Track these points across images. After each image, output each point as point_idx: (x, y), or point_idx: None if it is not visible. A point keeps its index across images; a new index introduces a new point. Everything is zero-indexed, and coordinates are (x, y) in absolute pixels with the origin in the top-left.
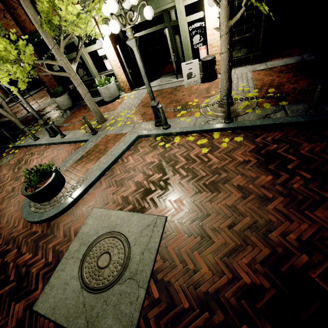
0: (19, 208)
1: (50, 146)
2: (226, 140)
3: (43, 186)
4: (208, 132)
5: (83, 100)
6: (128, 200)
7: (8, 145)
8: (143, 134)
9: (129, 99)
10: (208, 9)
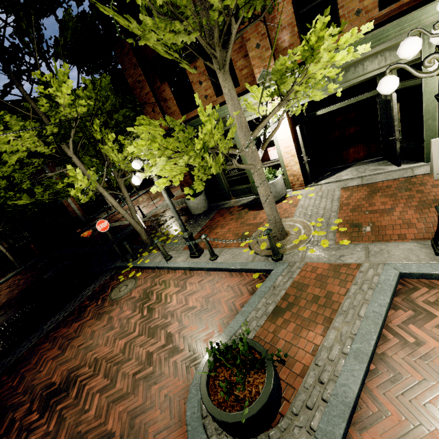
0: (175, 422)
1: (193, 272)
2: None
3: (259, 403)
4: None
5: (221, 201)
6: None
7: (127, 263)
8: (414, 270)
9: (309, 199)
10: None
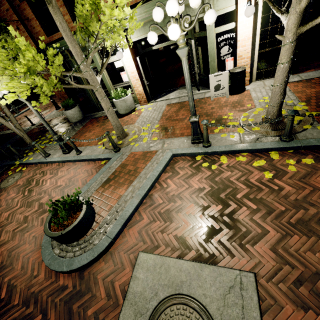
0: (37, 247)
1: (64, 164)
2: (291, 162)
3: (73, 224)
4: (262, 152)
5: (93, 112)
6: (187, 243)
7: (15, 161)
8: (179, 152)
9: (147, 111)
10: (241, 20)
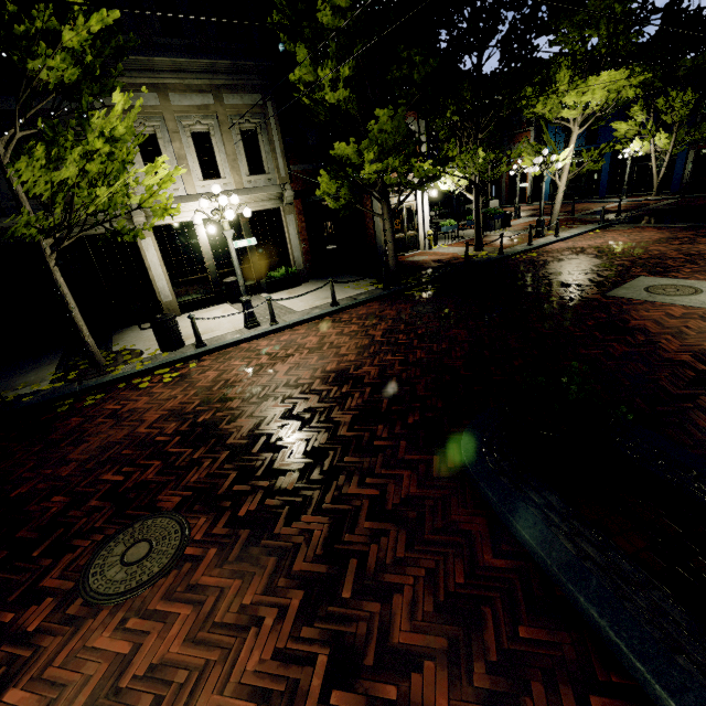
0: None
1: None
2: None
3: None
4: None
5: None
6: None
7: None
8: None
9: None
10: None
